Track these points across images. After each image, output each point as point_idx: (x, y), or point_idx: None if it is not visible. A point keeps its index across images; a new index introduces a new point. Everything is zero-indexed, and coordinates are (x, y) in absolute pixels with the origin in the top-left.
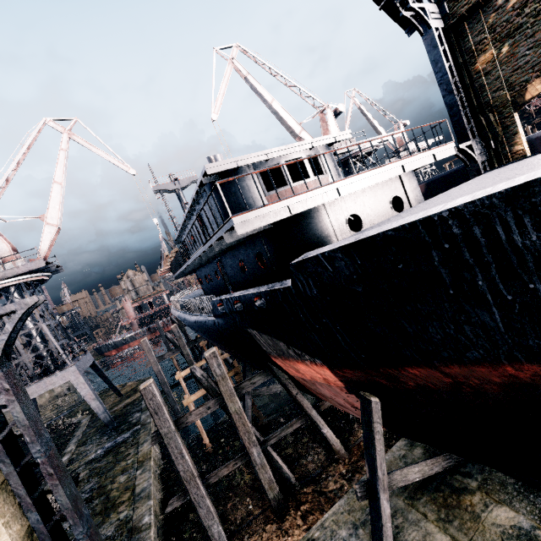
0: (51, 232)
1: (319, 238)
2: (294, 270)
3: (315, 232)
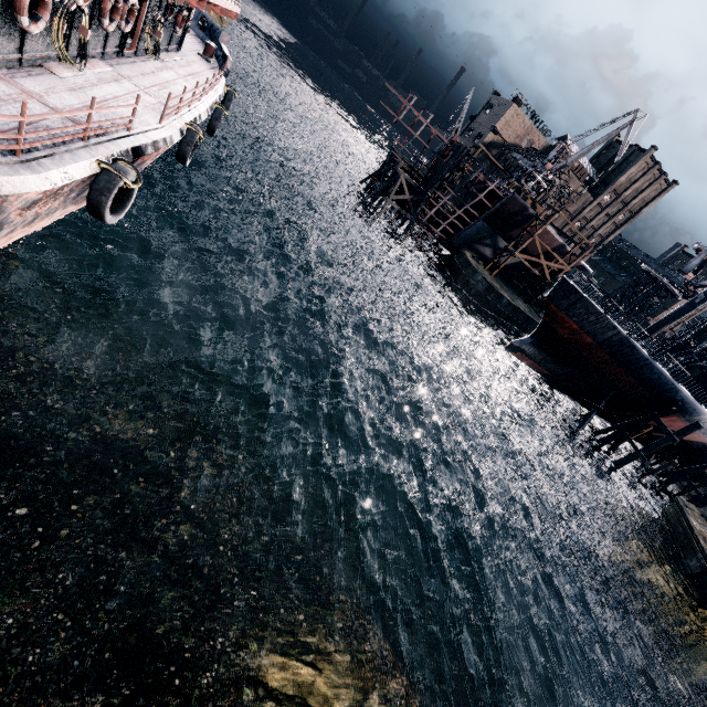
0: None
1: None
2: None
3: None
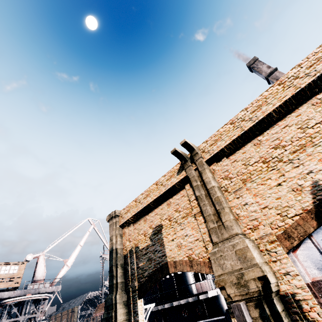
0: (66, 269)
1: (222, 304)
2: (226, 311)
3: (221, 302)
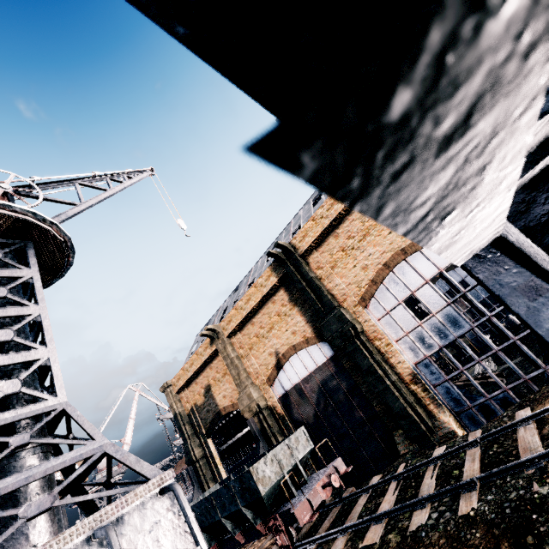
0: (127, 448)
1: None
2: None
3: None
